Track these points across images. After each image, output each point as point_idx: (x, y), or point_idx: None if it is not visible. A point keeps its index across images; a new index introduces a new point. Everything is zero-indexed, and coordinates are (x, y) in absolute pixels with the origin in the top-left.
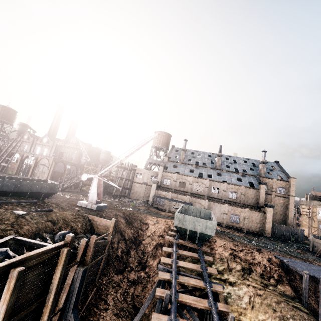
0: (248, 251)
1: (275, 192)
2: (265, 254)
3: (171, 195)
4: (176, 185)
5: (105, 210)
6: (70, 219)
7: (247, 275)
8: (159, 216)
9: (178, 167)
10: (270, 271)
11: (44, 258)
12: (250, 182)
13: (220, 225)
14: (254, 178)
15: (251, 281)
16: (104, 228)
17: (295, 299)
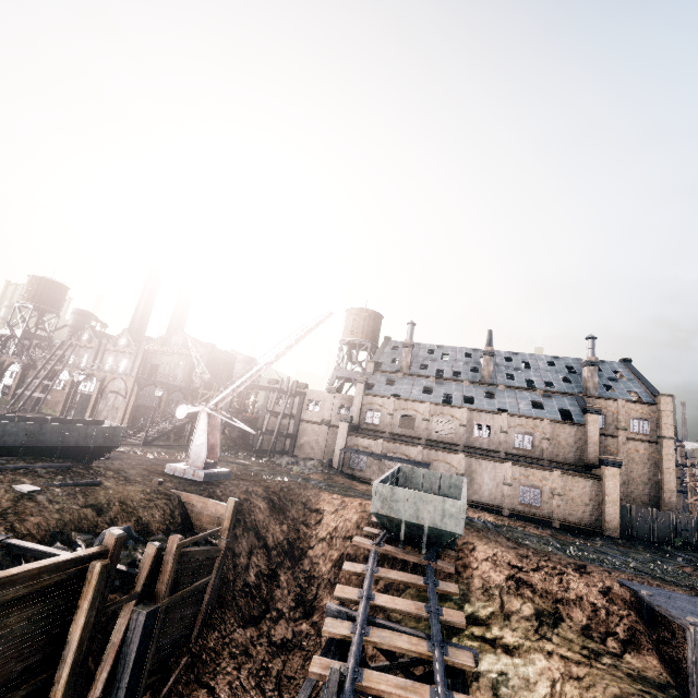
0: (553, 571)
1: (626, 431)
2: (595, 576)
3: (382, 447)
4: (395, 423)
5: (224, 482)
6: (139, 502)
7: (548, 628)
8: (350, 493)
9: (397, 384)
10: (607, 618)
11: (45, 582)
12: (563, 411)
13: (498, 513)
14: (571, 401)
15: (557, 644)
16: (213, 520)
17: (668, 689)
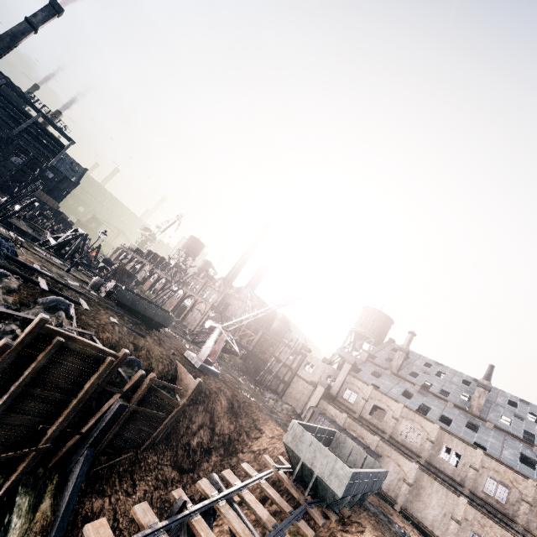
0: None
1: None
2: None
3: (345, 421)
4: (366, 409)
5: (211, 376)
6: (156, 355)
7: None
8: None
9: (381, 378)
10: None
11: (87, 351)
12: None
13: None
14: None
15: None
16: (185, 387)
17: None
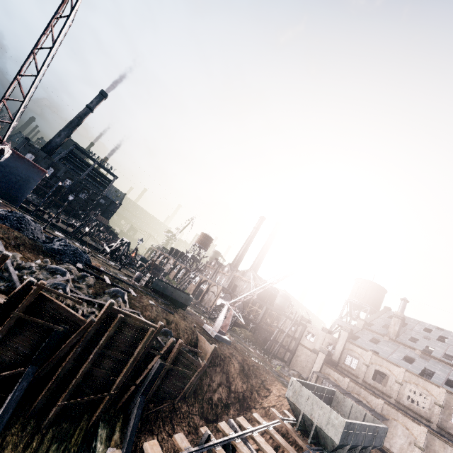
0: None
1: None
2: None
3: (348, 385)
4: (368, 374)
5: (224, 344)
6: (182, 327)
7: None
8: None
9: (379, 344)
10: None
11: (137, 324)
12: None
13: None
14: None
15: None
16: (204, 352)
17: None
